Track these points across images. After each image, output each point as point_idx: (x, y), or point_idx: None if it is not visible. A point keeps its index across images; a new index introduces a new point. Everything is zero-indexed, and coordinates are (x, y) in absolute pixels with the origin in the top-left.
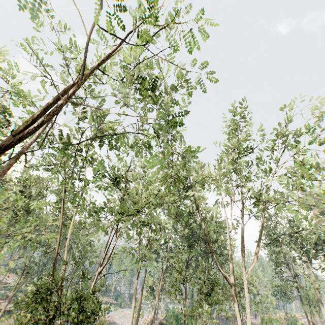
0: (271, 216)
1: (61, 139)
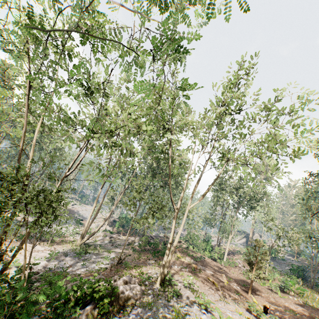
0: (228, 171)
1: (28, 14)
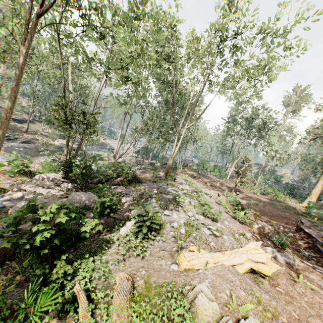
0: (242, 102)
1: None
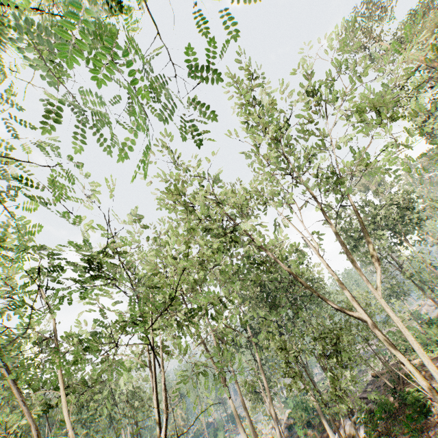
0: (340, 214)
1: None
